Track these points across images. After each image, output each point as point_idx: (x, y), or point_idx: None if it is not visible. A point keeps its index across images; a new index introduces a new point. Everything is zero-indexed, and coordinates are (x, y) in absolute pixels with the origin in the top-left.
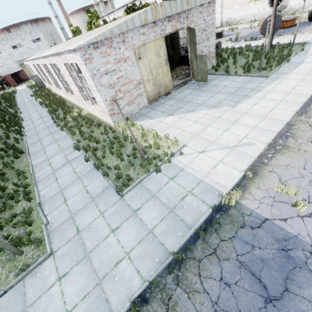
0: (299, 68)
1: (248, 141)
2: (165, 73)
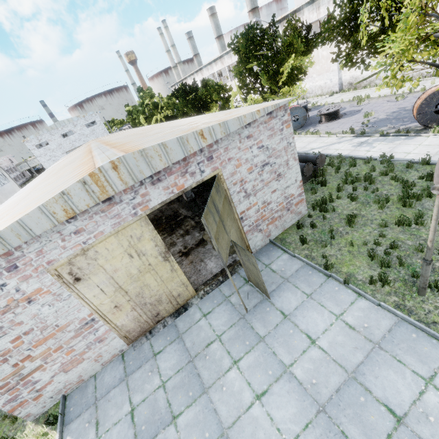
0: None
1: None
2: (167, 275)
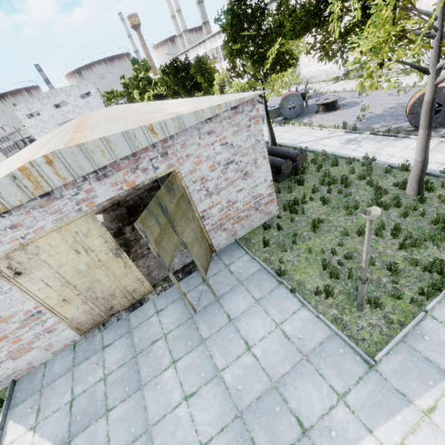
0: None
1: None
2: (120, 271)
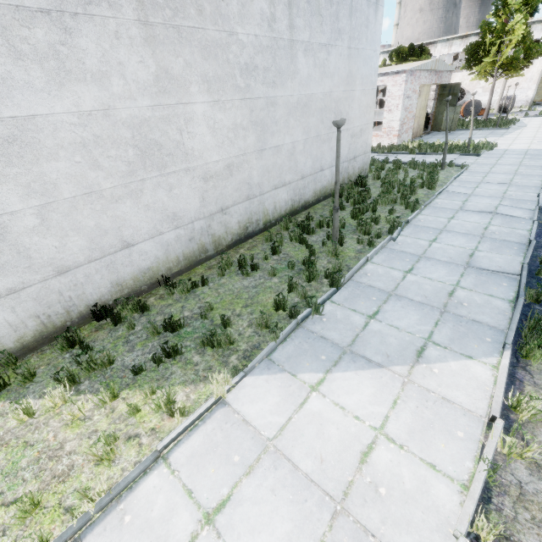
0: (528, 126)
1: (537, 142)
2: (423, 117)
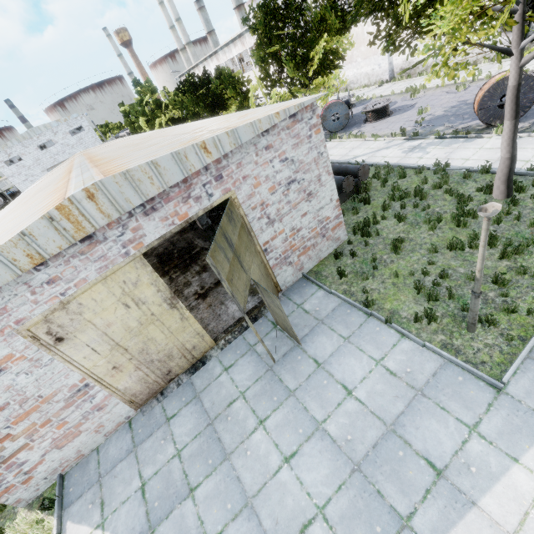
0: None
1: None
2: (176, 326)
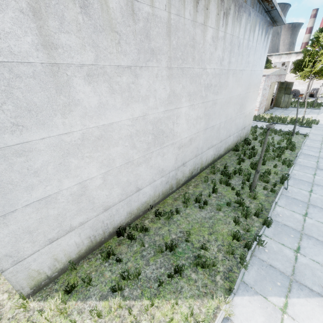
0: None
1: None
2: (270, 99)
